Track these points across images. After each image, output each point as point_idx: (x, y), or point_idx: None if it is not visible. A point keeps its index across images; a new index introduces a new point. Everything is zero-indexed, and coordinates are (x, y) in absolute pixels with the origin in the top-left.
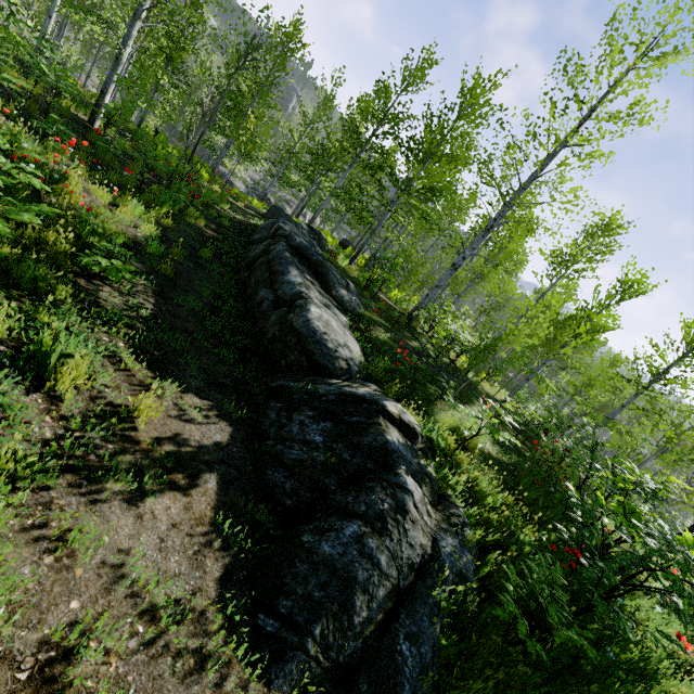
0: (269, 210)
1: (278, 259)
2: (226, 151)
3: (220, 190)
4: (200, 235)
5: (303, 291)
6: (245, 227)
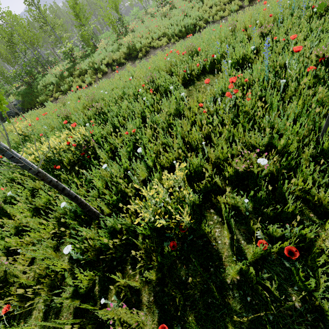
0: None
1: None
2: None
3: None
4: None
5: None
6: None
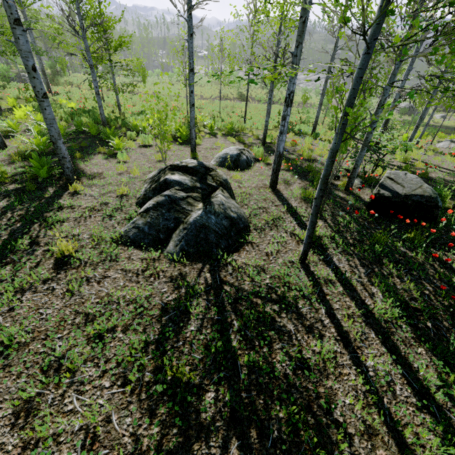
0: None
1: None
2: None
3: None
4: None
5: None
6: None
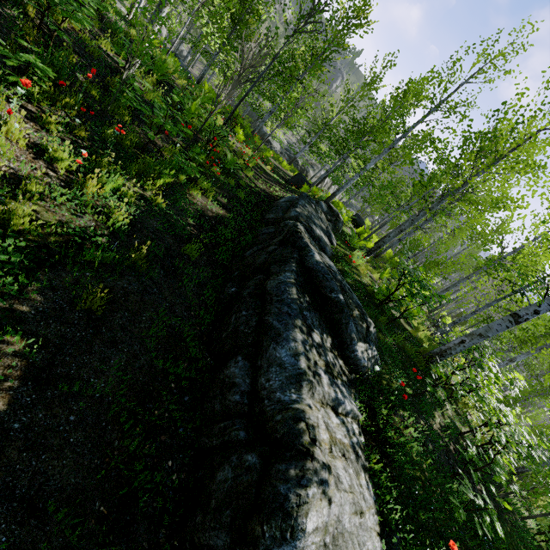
0: (293, 177)
1: (277, 302)
2: (268, 116)
3: (251, 153)
4: (198, 216)
5: (301, 407)
6: (262, 199)
